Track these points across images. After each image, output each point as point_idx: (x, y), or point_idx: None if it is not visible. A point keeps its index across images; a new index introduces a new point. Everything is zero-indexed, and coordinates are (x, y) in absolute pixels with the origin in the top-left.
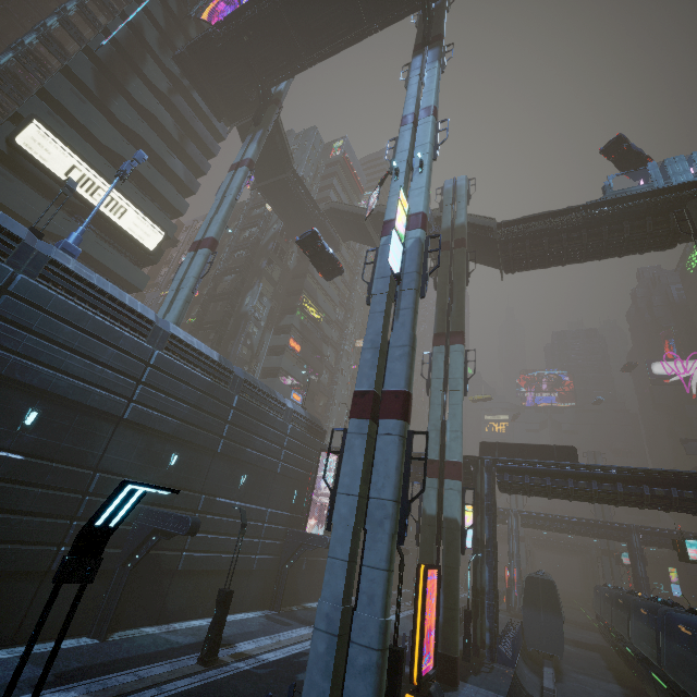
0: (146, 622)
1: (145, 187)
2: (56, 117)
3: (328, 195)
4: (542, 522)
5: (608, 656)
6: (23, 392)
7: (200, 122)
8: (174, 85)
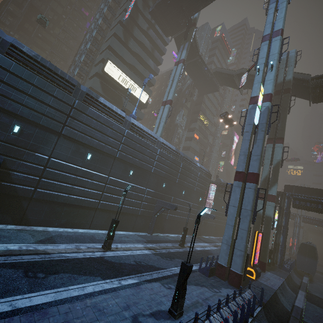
0: (159, 232)
1: (140, 76)
2: (113, 56)
3: (213, 60)
4: (315, 221)
5: None
6: (129, 165)
7: (159, 39)
8: (148, 24)
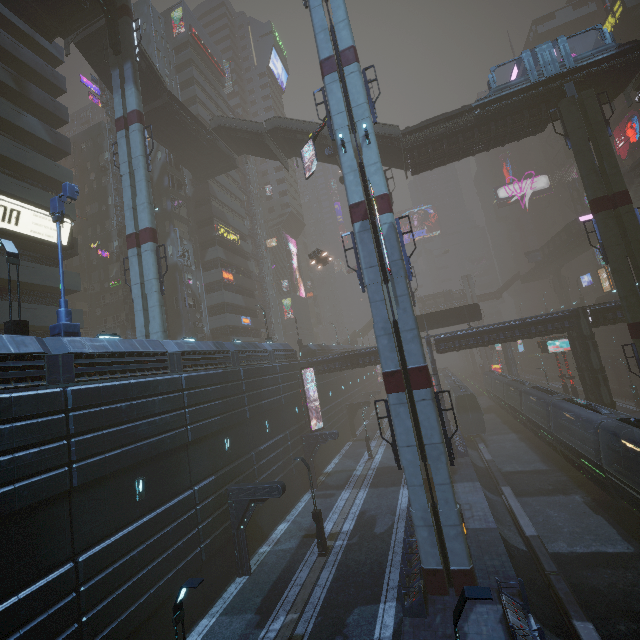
0: (258, 546)
1: (13, 168)
2: None
3: (194, 94)
4: None
5: (498, 413)
6: (124, 474)
7: (26, 48)
8: None
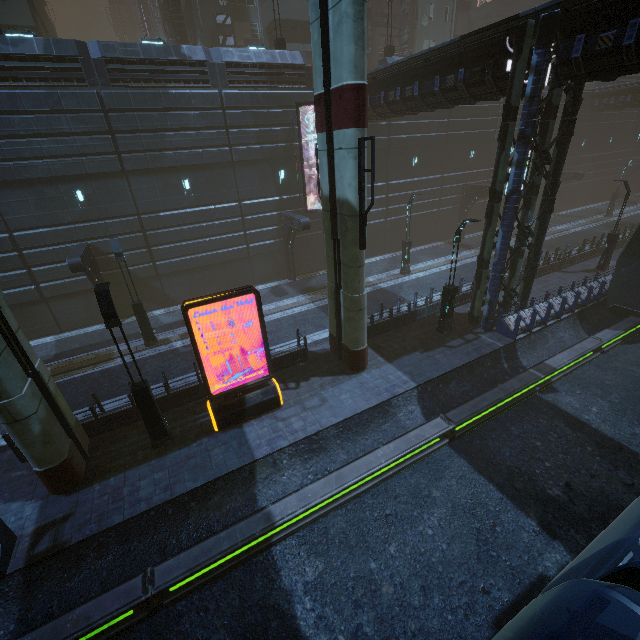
0: (158, 307)
1: None
2: None
3: None
4: None
5: None
6: None
7: None
8: None
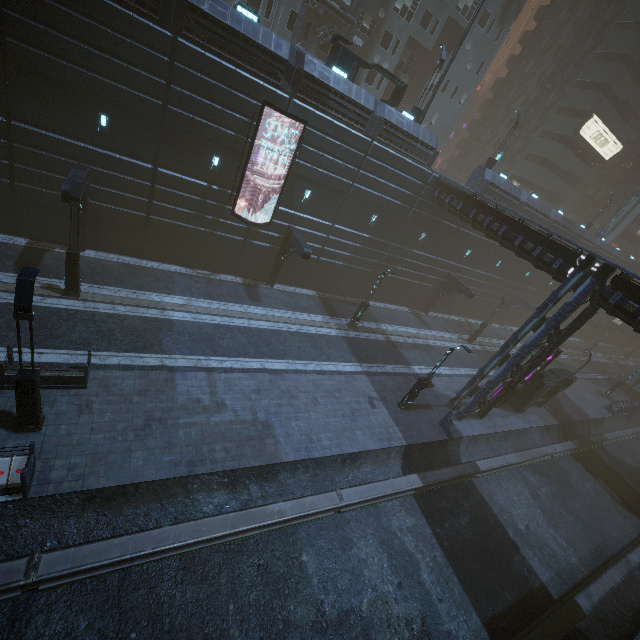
0: None
1: (626, 108)
2: (603, 99)
3: None
4: None
5: None
6: None
7: None
8: None
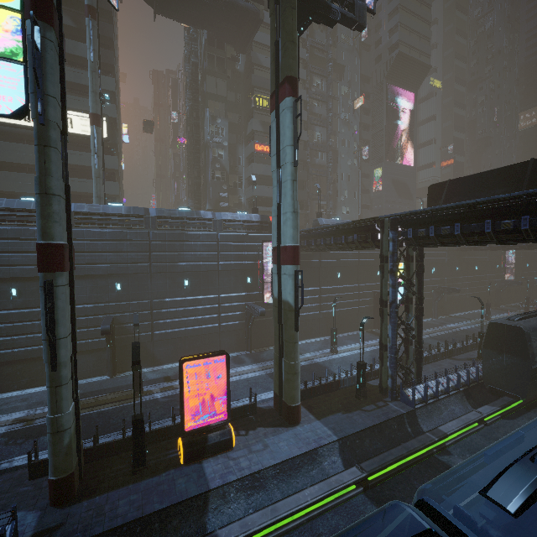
0: (146, 366)
1: (80, 88)
2: None
3: None
4: None
5: None
6: (2, 282)
7: None
8: None
